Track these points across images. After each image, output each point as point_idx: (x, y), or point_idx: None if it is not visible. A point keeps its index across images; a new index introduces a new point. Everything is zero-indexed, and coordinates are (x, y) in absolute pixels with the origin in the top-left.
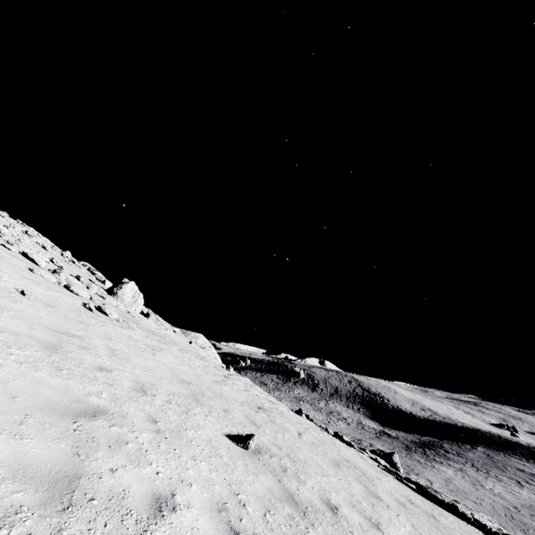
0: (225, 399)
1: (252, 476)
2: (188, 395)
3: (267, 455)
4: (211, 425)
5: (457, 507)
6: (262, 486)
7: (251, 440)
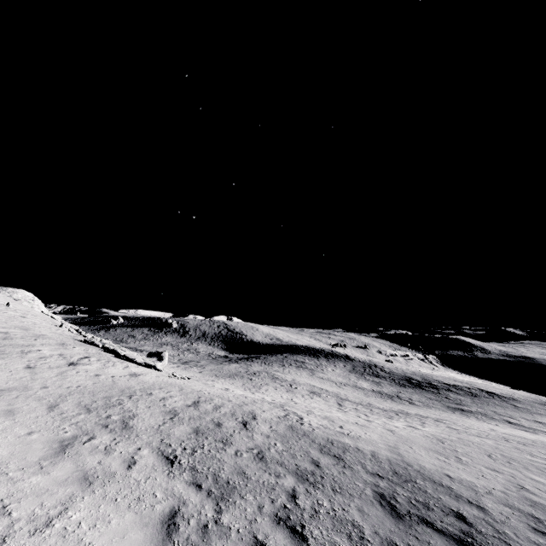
0: None
1: None
2: None
3: None
4: None
5: (94, 342)
6: None
7: None
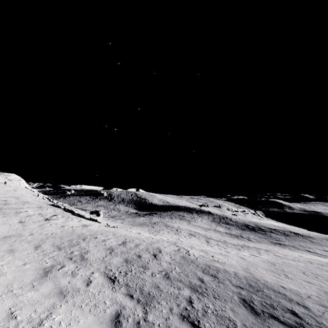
0: None
1: None
2: None
3: None
4: None
5: (59, 205)
6: None
7: None
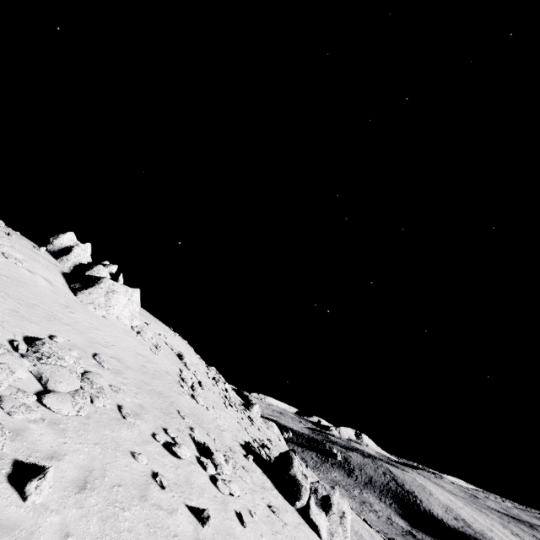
0: None
1: None
2: None
3: None
4: None
5: None
6: None
7: None
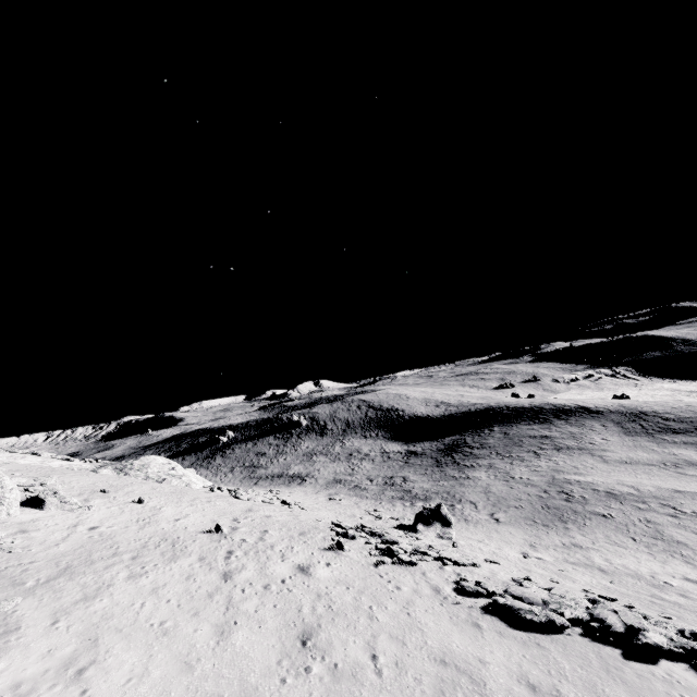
0: None
1: None
2: None
3: None
4: None
5: (555, 622)
6: None
7: None
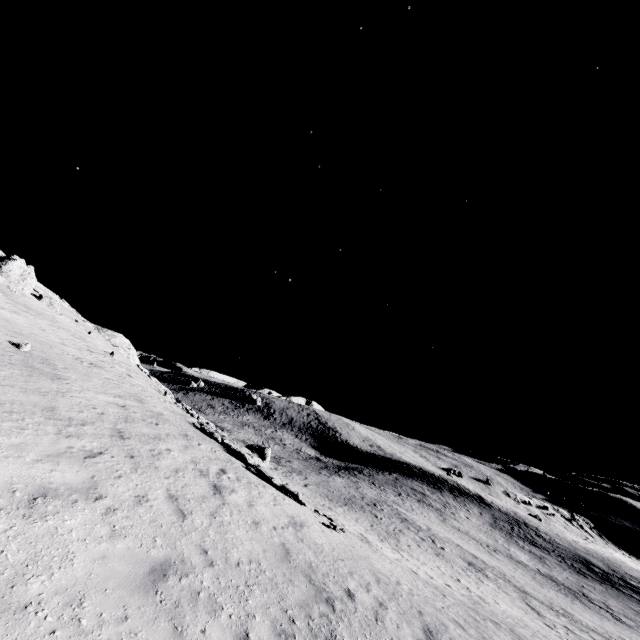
0: (51, 346)
1: (3, 349)
2: (3, 328)
3: (39, 358)
4: (2, 336)
5: (213, 433)
6: (7, 353)
7: (24, 345)
